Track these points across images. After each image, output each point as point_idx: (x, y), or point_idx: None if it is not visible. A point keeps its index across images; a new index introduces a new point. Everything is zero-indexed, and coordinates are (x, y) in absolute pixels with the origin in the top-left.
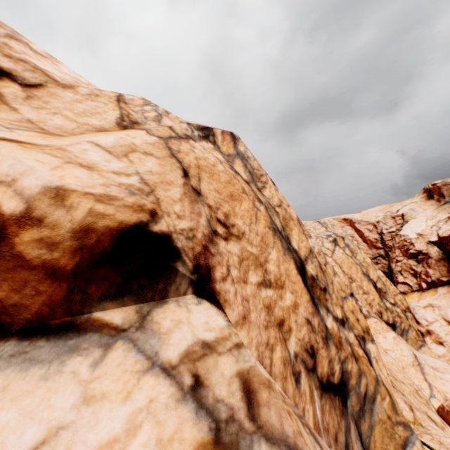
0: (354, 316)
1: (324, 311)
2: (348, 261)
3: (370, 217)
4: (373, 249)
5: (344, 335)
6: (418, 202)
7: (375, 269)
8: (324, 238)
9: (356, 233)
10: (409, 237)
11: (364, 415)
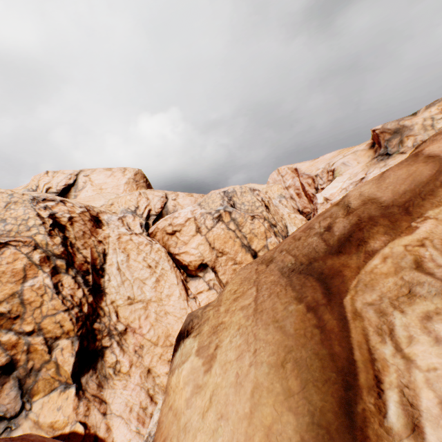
0: (60, 324)
1: (4, 331)
2: (226, 236)
3: (313, 169)
4: (311, 204)
5: (26, 340)
6: (358, 152)
7: (265, 238)
8: (211, 214)
9: (301, 186)
10: (317, 201)
11: (31, 376)
